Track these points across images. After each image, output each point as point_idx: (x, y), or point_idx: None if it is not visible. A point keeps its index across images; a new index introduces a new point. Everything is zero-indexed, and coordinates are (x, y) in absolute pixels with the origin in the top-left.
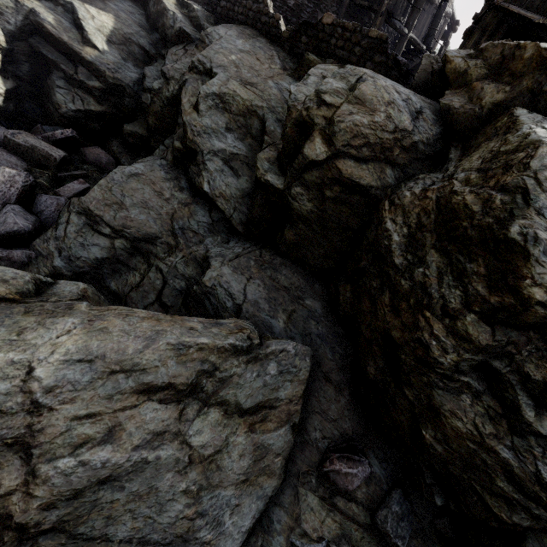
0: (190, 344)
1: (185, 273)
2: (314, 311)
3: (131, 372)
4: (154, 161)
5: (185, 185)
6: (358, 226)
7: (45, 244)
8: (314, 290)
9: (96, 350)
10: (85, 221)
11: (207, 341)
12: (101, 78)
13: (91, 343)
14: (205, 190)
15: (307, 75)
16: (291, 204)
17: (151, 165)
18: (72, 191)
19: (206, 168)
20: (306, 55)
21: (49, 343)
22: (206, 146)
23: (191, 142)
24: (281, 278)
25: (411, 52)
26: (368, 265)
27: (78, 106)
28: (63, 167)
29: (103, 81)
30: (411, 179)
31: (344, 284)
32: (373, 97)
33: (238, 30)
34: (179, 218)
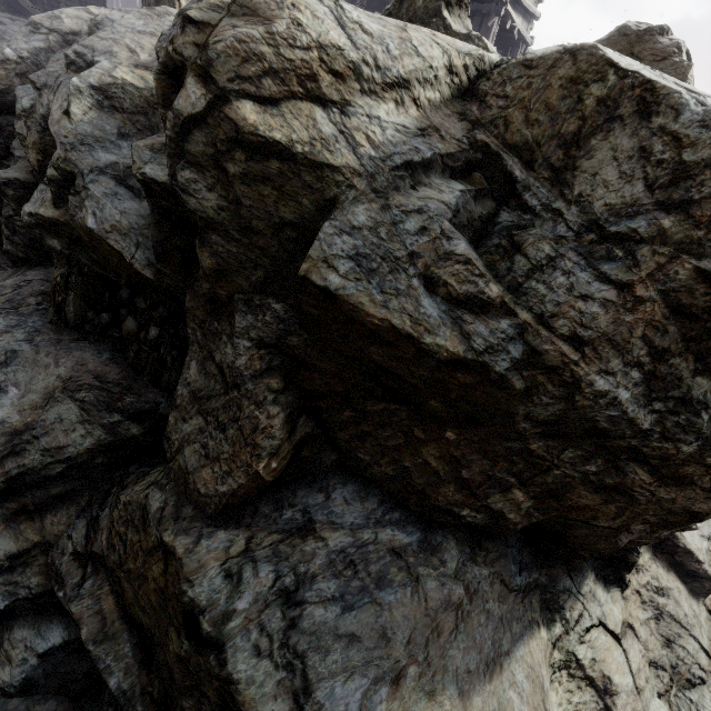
0: None
1: None
2: None
3: None
4: None
5: None
6: None
7: None
8: None
9: None
10: None
11: None
12: None
13: None
14: None
15: None
16: None
17: None
18: None
19: None
20: None
21: None
22: None
23: None
24: None
25: None
26: None
27: None
28: None
29: None
30: None
31: None
32: None
33: None
34: None
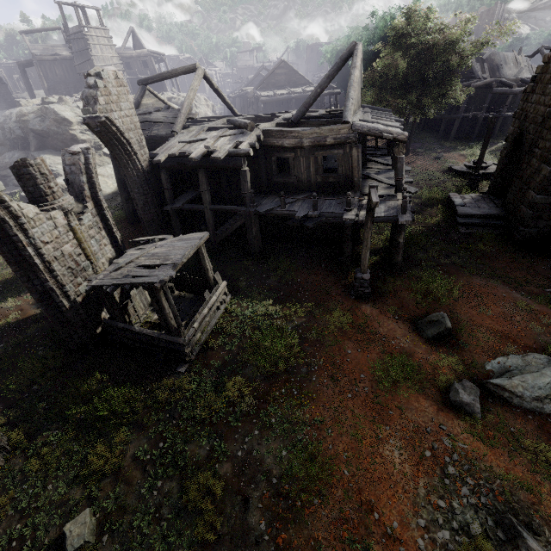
0: None
1: None
2: None
3: None
4: None
5: None
6: None
7: None
8: None
9: None
10: None
11: None
12: None
13: None
14: None
15: None
16: None
17: None
18: None
19: None
20: None
21: None
22: None
23: None
24: None
25: None
26: None
27: None
28: None
29: None
30: None
31: None
32: None
33: None
34: None
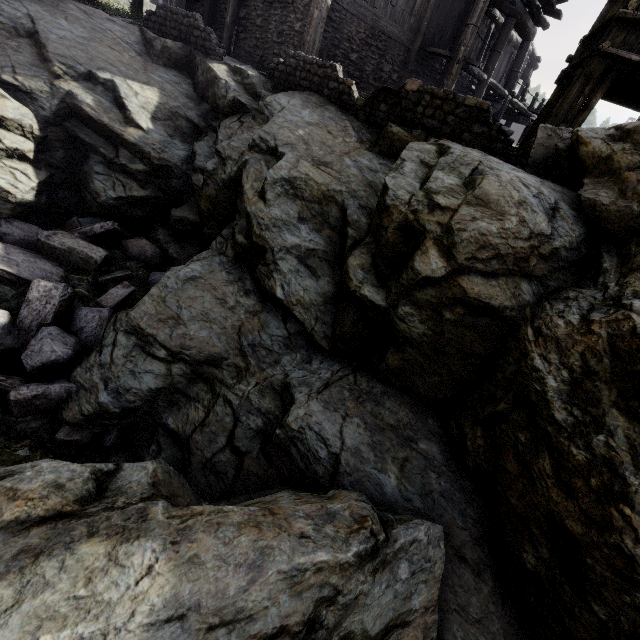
0: (305, 567)
1: (261, 406)
2: (432, 458)
3: (234, 623)
4: (212, 259)
5: (252, 287)
6: (486, 352)
7: (88, 373)
8: (427, 427)
9: (188, 599)
10: (134, 342)
11: (326, 557)
12: (145, 160)
13: (180, 588)
14: (278, 296)
15: (400, 160)
16: (396, 325)
17: (210, 264)
18: (115, 299)
19: (278, 269)
20: (388, 127)
21: (127, 596)
22: (277, 242)
23: (257, 237)
24: (385, 413)
25: (491, 98)
26: (509, 409)
27: (119, 193)
28: (104, 268)
29: (148, 163)
30: (558, 297)
31: (470, 424)
32: (499, 197)
33: (302, 98)
34: (248, 332)
